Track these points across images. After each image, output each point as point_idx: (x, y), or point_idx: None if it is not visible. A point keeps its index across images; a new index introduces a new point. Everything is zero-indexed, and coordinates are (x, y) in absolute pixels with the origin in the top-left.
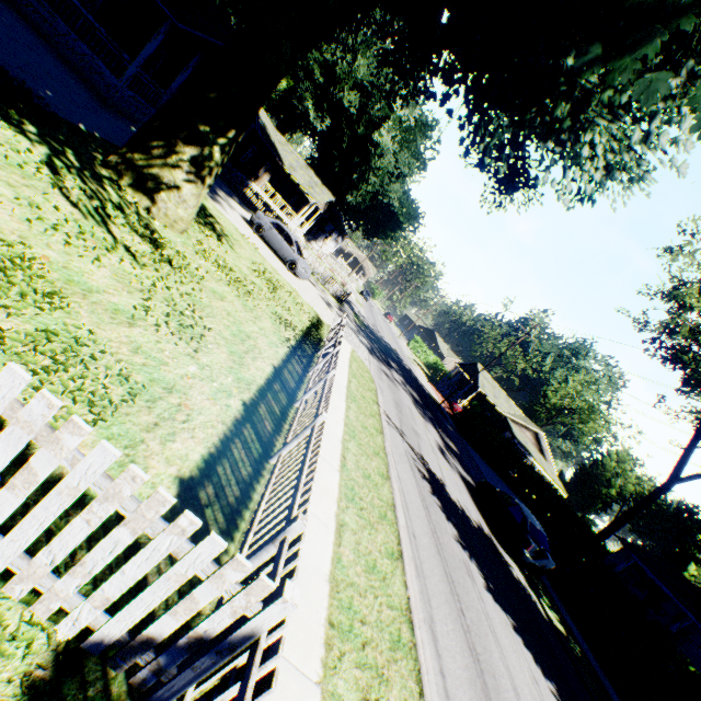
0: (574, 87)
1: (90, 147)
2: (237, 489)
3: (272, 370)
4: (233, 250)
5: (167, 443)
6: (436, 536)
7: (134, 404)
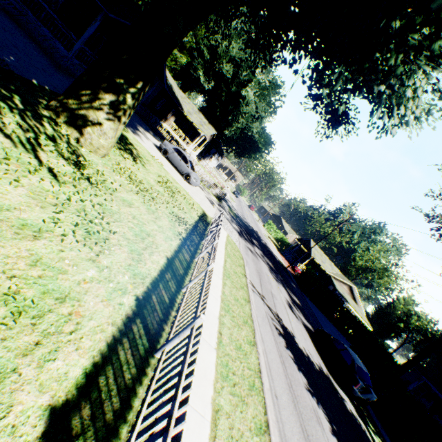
0: (406, 40)
1: (37, 95)
2: (117, 399)
3: (165, 261)
4: (145, 167)
5: (45, 364)
6: (292, 390)
7: (15, 325)
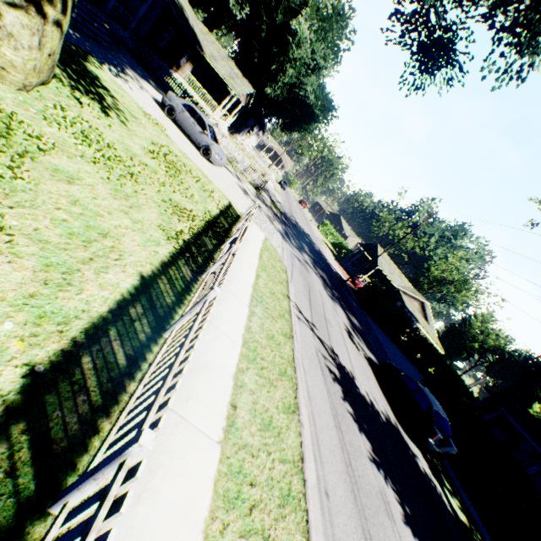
0: None
1: None
2: None
3: (135, 283)
4: (125, 126)
5: None
6: (351, 470)
7: None
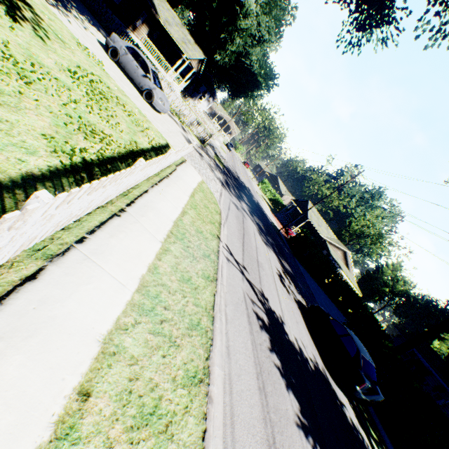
0: None
1: None
2: None
3: None
4: (41, 40)
5: None
6: None
7: None
